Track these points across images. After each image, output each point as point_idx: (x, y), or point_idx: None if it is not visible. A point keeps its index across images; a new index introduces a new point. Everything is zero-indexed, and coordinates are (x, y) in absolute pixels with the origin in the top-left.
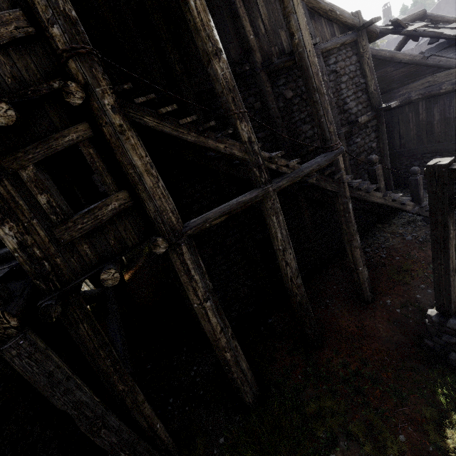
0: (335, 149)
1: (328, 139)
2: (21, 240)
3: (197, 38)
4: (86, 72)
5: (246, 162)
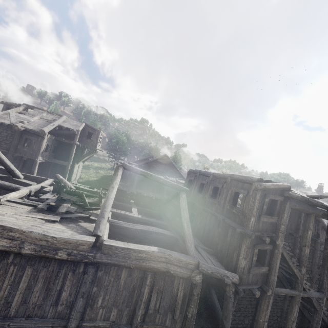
0: (325, 294)
1: (323, 288)
2: (244, 266)
3: (304, 238)
4: (282, 237)
5: (298, 279)
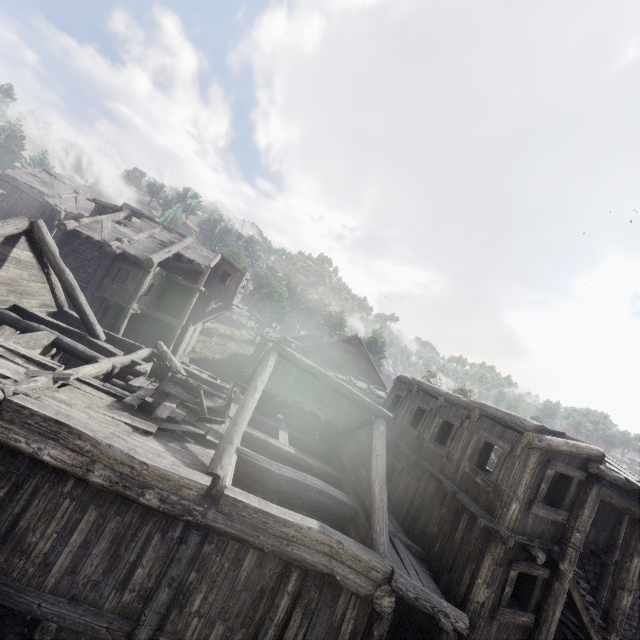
0: None
1: None
2: (484, 601)
3: (623, 571)
4: (574, 557)
5: None
